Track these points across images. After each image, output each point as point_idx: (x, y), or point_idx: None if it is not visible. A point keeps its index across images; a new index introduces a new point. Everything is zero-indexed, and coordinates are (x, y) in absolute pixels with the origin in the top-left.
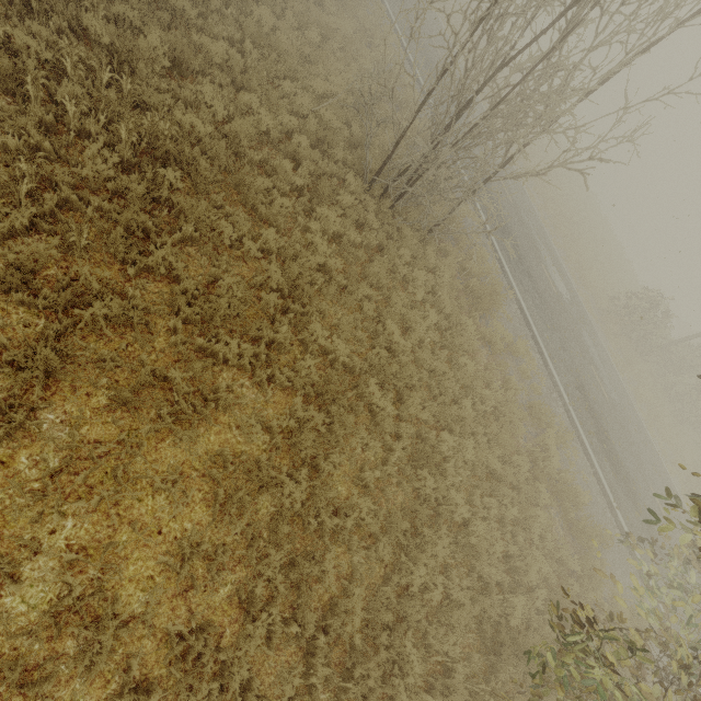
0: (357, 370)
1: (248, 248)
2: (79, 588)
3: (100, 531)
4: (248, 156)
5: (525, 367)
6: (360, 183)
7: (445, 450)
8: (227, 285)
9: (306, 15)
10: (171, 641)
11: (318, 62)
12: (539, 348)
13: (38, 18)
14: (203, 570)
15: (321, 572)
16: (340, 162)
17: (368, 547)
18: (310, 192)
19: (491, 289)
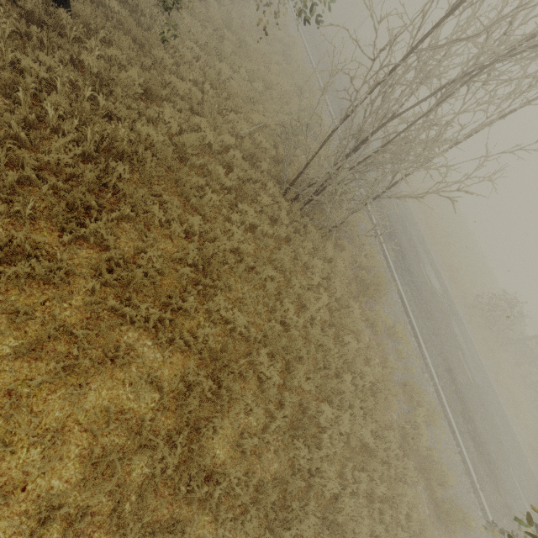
0: (252, 340)
1: (174, 229)
2: None
3: None
4: (191, 160)
5: (401, 348)
6: (278, 189)
7: (322, 421)
8: (149, 257)
9: (255, 72)
10: None
11: (259, 103)
12: (415, 333)
13: (48, 51)
14: (58, 534)
15: None
16: (265, 172)
17: (236, 517)
18: (236, 191)
19: (376, 280)
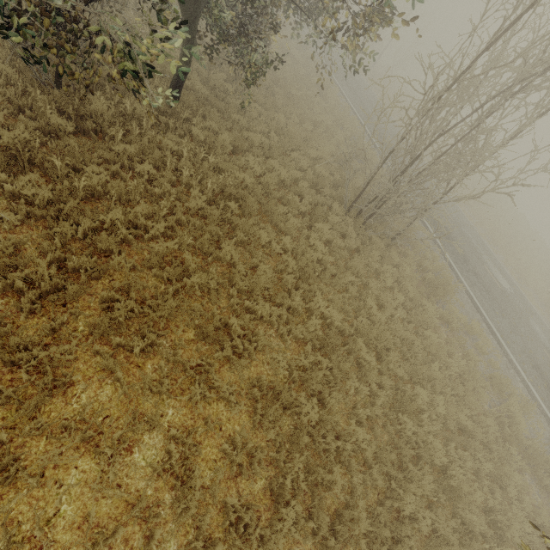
0: (347, 332)
1: (274, 247)
2: (177, 454)
3: (186, 421)
4: (272, 194)
5: (481, 344)
6: (342, 208)
7: (420, 402)
8: (262, 269)
9: (304, 116)
10: (227, 511)
11: (311, 140)
12: (491, 330)
13: (171, 131)
14: (246, 463)
15: (330, 481)
16: (327, 196)
17: (363, 472)
18: (310, 214)
19: (444, 281)
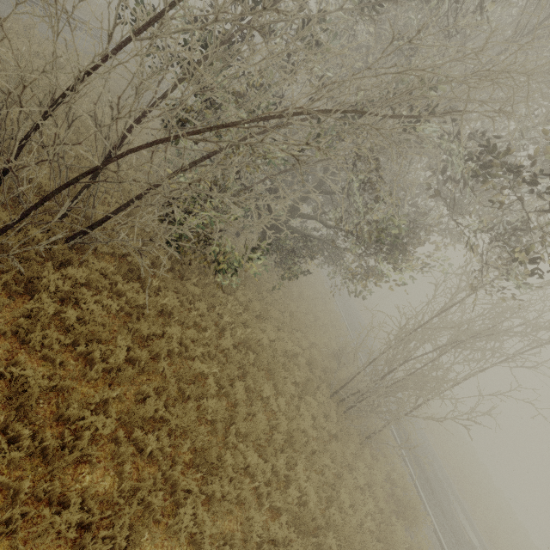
0: (318, 521)
1: (271, 403)
2: None
3: None
4: (277, 358)
5: None
6: (328, 391)
7: None
8: (259, 419)
9: (310, 309)
10: None
11: (311, 328)
12: None
13: (223, 288)
14: None
15: None
16: (317, 376)
17: None
18: (302, 386)
19: (412, 503)
